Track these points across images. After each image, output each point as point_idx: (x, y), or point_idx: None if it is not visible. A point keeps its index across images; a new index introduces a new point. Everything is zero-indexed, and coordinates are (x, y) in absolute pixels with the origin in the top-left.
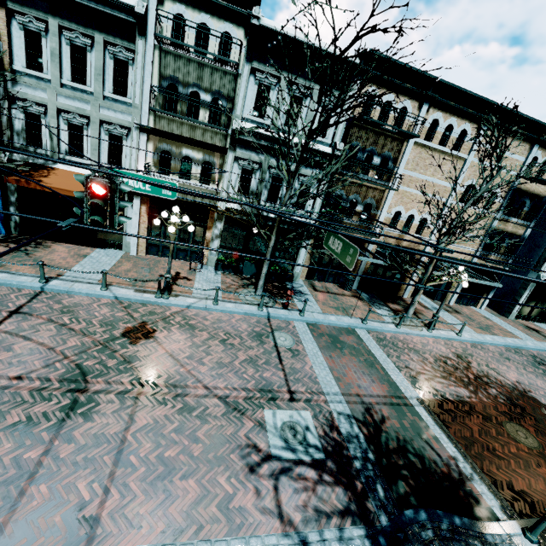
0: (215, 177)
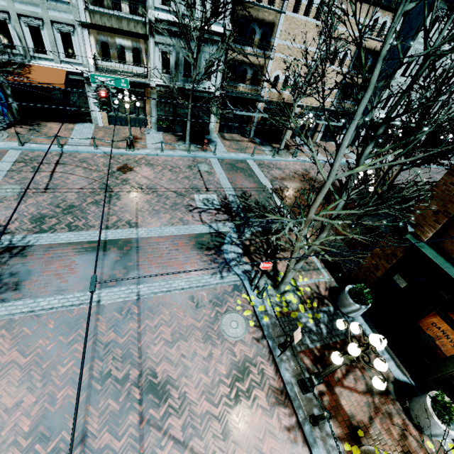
0: (144, 60)
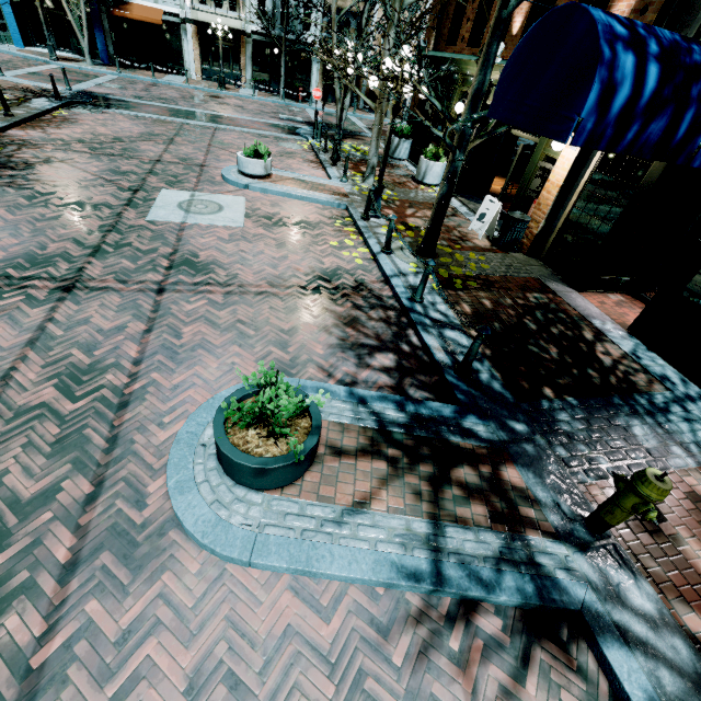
0: (240, 5)
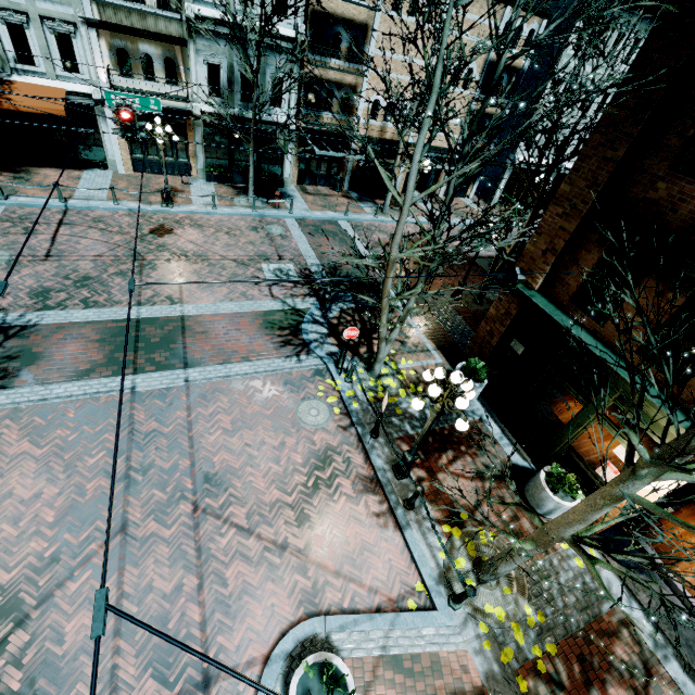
0: (182, 77)
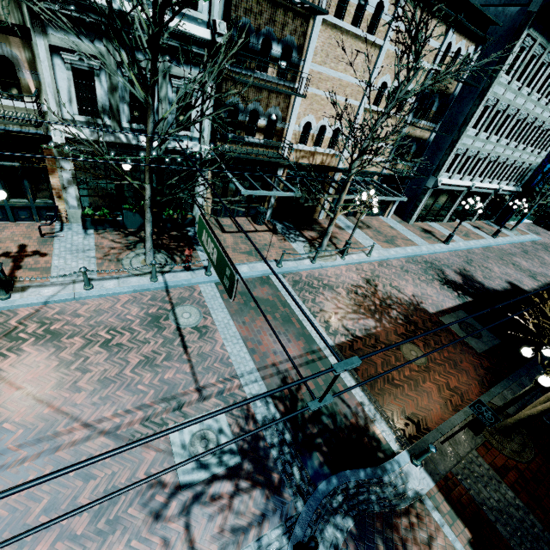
0: (28, 85)
